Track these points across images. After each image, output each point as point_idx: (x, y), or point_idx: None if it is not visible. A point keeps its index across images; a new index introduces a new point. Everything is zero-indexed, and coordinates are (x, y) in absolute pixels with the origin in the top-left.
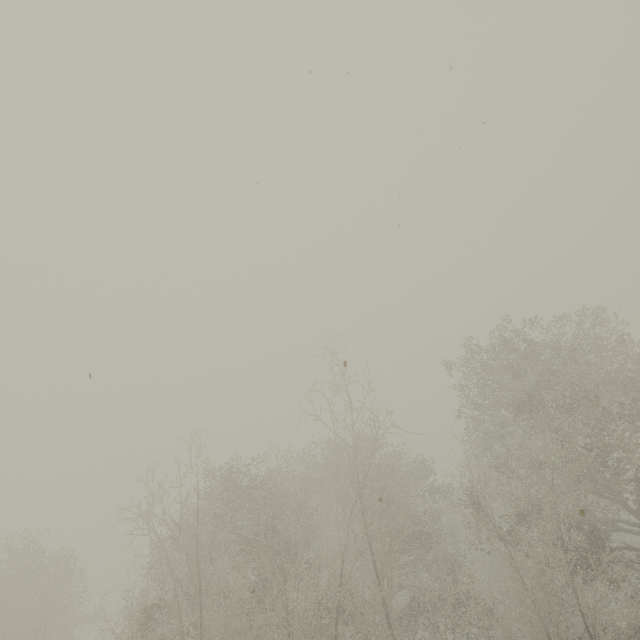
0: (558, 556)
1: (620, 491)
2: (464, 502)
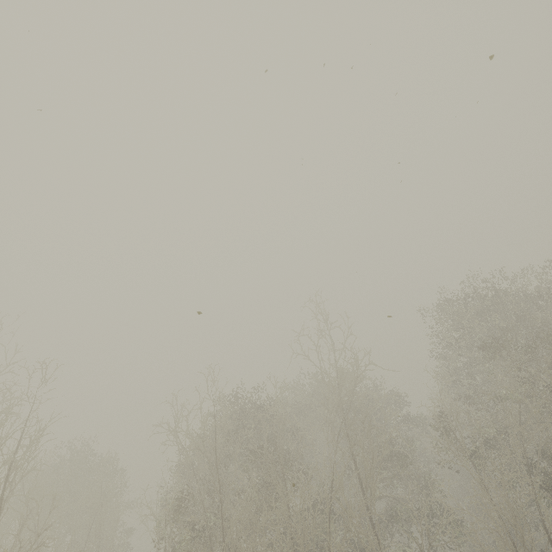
0: (524, 479)
1: None
2: (436, 429)
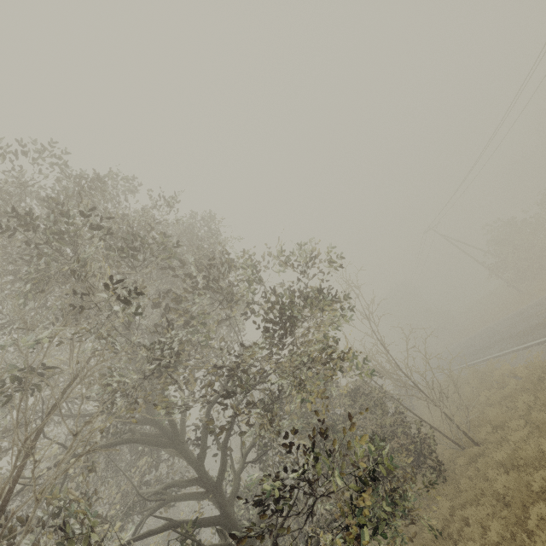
0: None
1: (183, 430)
2: None
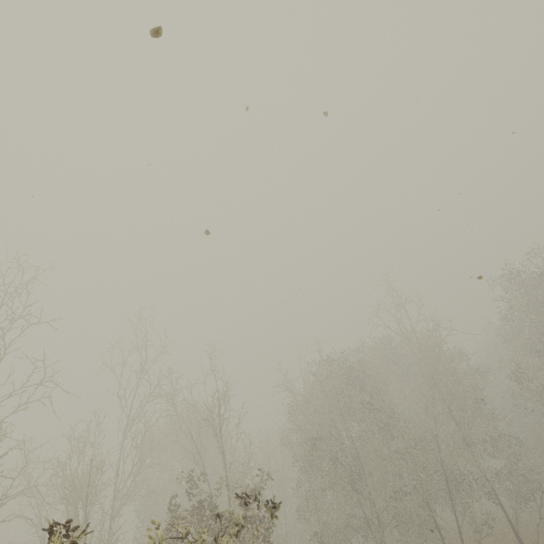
0: None
1: None
2: (510, 377)
